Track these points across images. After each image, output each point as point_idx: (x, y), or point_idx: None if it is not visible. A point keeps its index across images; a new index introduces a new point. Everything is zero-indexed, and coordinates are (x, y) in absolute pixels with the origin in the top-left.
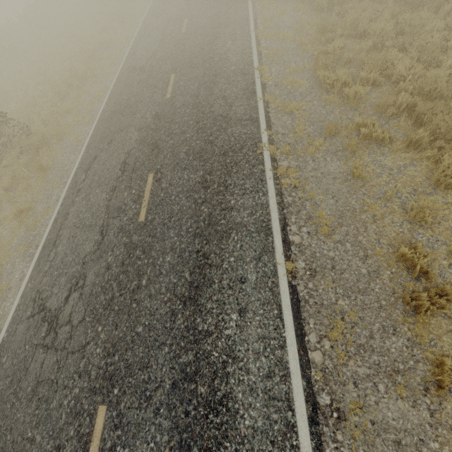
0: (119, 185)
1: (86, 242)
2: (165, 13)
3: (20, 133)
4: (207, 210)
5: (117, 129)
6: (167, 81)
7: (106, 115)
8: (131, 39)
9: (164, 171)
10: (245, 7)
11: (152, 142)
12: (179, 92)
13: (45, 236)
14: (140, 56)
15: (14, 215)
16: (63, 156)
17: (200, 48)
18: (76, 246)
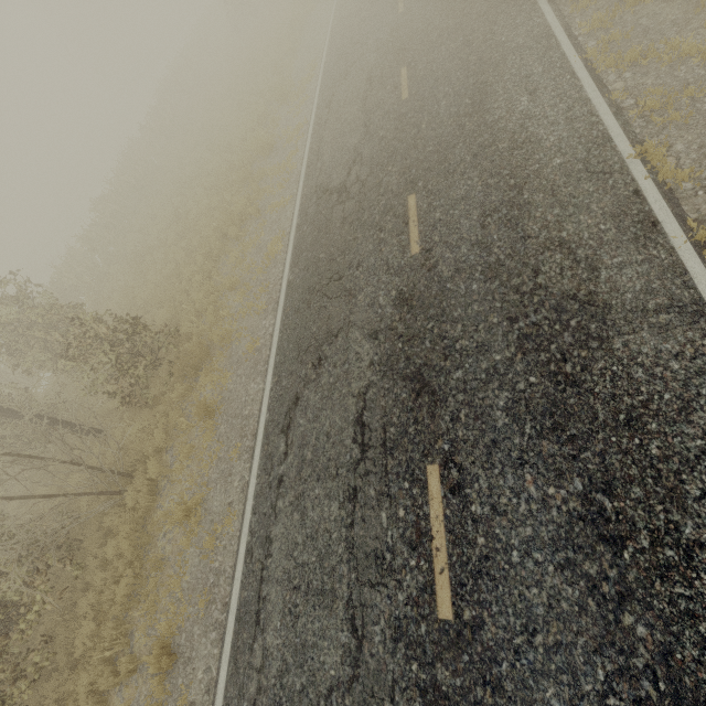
0: (361, 485)
1: (323, 643)
2: (357, 66)
3: (166, 329)
4: (646, 632)
5: (325, 332)
6: (401, 213)
7: (296, 296)
8: (305, 130)
9: (464, 464)
10: (531, 9)
11: (409, 371)
12: (437, 237)
13: (236, 588)
14: (331, 162)
15: (178, 516)
16: (236, 383)
17: (454, 126)
18: (303, 648)
